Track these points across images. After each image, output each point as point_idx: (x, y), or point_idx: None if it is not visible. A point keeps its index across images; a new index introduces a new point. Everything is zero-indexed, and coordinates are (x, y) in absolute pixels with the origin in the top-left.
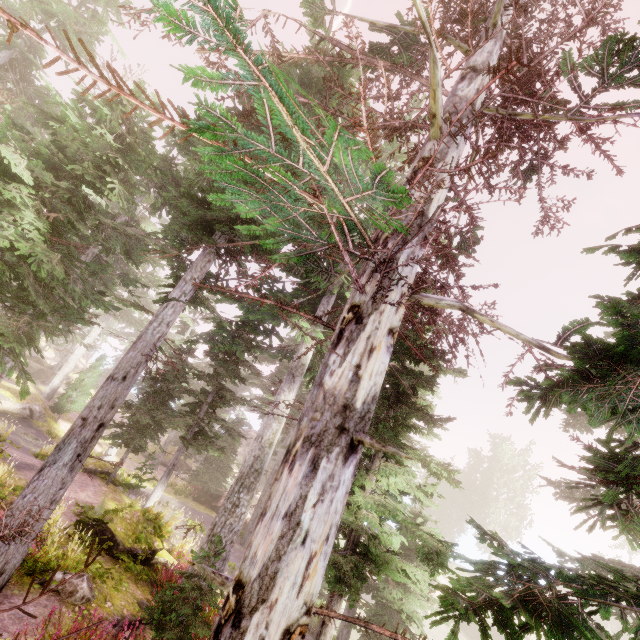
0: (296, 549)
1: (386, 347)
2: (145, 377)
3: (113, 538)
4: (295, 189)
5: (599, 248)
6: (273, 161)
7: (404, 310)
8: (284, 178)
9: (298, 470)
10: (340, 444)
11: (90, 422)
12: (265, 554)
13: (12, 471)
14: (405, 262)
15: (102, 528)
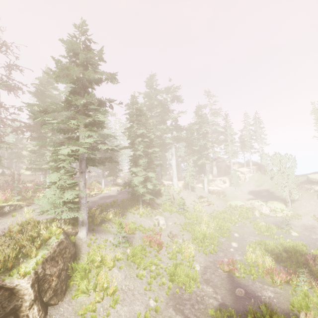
0: None
1: None
2: None
3: None
4: None
5: None
6: None
7: None
8: None
9: None
10: None
11: None
12: None
13: None
14: None
15: None
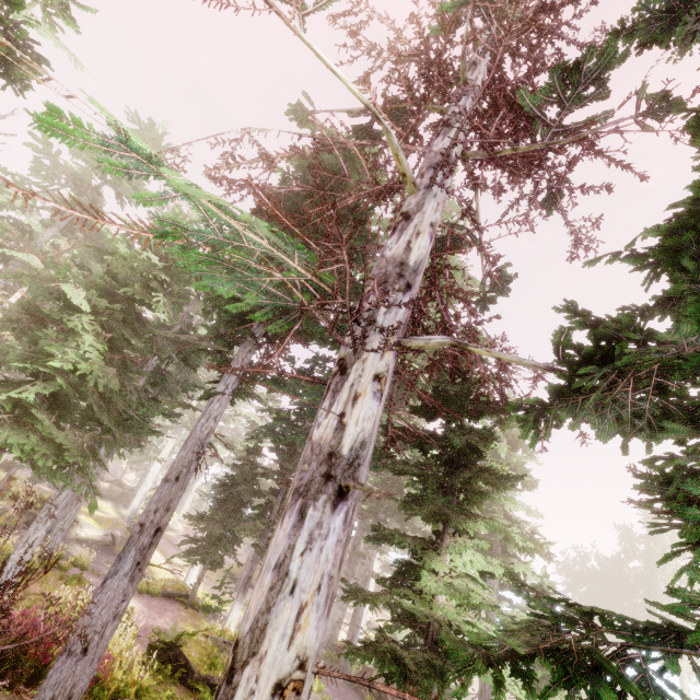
0: (285, 599)
1: (372, 393)
2: (215, 484)
3: (187, 665)
4: (253, 265)
5: (599, 258)
6: (226, 247)
7: (390, 355)
8: (241, 258)
9: (287, 522)
10: (327, 491)
11: (147, 527)
12: (256, 607)
13: (90, 597)
14: (387, 310)
15: (175, 653)
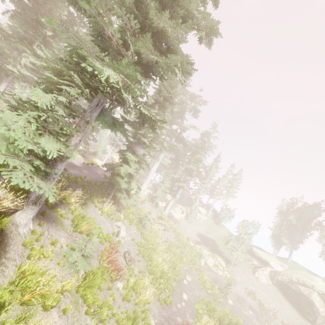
0: None
1: None
2: None
3: None
4: None
5: None
6: None
7: None
8: None
9: None
10: None
11: None
12: None
13: None
14: None
15: None
